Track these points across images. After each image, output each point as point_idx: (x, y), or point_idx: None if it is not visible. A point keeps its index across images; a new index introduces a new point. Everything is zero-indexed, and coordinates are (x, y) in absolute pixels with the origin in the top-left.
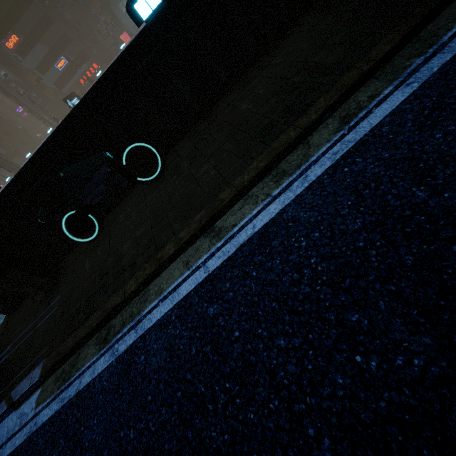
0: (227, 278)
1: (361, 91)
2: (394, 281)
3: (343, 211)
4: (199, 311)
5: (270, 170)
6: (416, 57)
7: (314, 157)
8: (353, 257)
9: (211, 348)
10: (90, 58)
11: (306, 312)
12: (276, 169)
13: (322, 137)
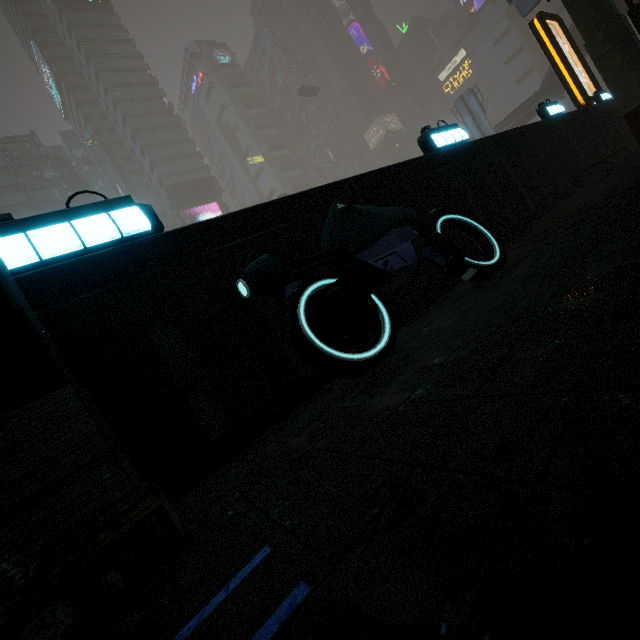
0: None
1: None
2: None
3: None
4: None
5: None
6: None
7: None
8: None
9: None
10: None
11: None
12: None
13: None
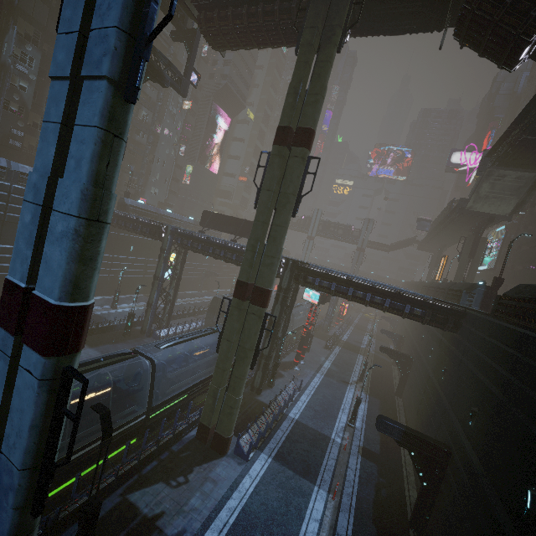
0: None
1: None
2: None
3: None
4: None
5: None
6: None
7: None
8: None
9: None
10: None
11: None
12: None
13: None
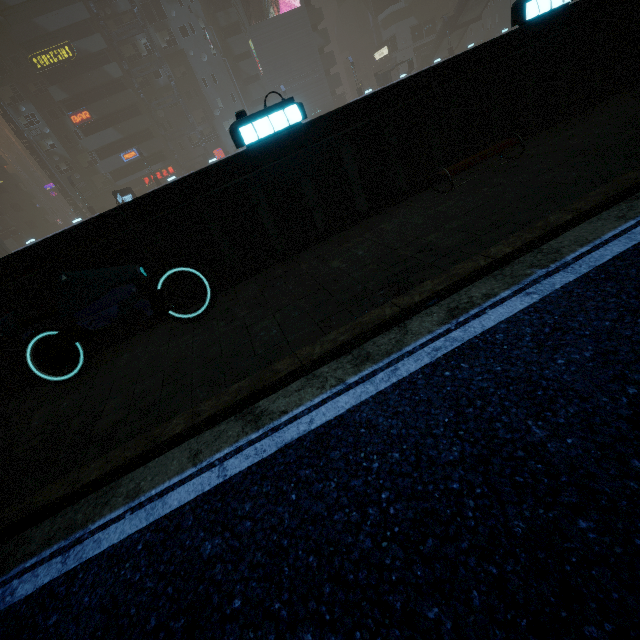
0: (250, 494)
1: (475, 286)
2: (496, 558)
3: (437, 429)
4: (187, 543)
5: (351, 348)
6: (538, 268)
7: (410, 346)
8: (441, 504)
9: (184, 625)
10: (169, 160)
11: (358, 585)
12: (358, 349)
13: (423, 325)
